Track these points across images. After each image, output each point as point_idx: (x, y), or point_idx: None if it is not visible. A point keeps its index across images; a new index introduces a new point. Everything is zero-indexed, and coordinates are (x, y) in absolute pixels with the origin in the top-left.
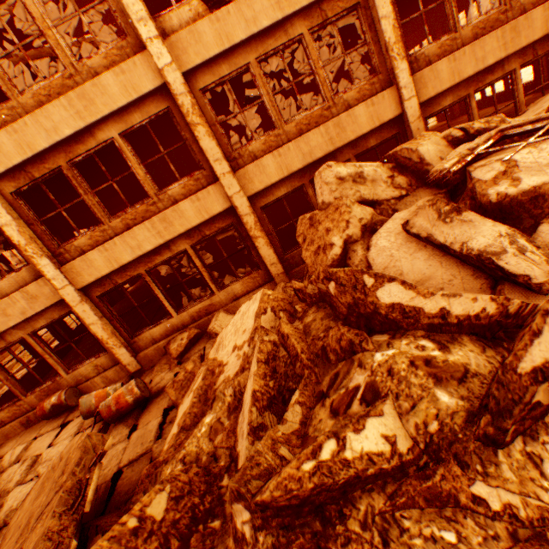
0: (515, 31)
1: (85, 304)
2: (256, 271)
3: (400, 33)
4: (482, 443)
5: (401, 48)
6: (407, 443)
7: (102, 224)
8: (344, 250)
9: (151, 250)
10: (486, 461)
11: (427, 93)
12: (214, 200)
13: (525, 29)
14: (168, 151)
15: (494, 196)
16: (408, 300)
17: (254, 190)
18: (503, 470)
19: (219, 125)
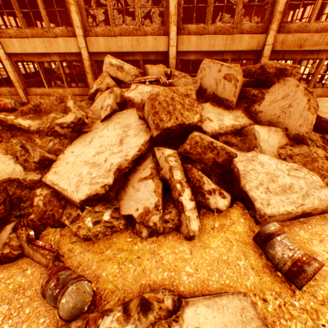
0: (233, 40)
1: (8, 61)
2: (87, 88)
3: (180, 11)
4: (46, 134)
5: (176, 19)
6: (35, 129)
7: (22, 29)
8: (96, 92)
9: (41, 53)
10: (44, 137)
11: (183, 48)
12: (74, 45)
13: (238, 42)
14: (58, 10)
15: (123, 94)
16: (72, 107)
17: (92, 51)
18: (44, 139)
19: (84, 10)
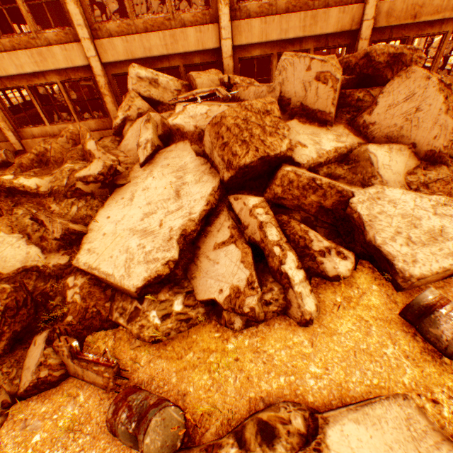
0: (314, 19)
1: None
2: (107, 118)
3: None
4: (64, 196)
5: None
6: (46, 190)
7: None
8: (124, 123)
9: (31, 73)
10: (62, 200)
11: (241, 40)
12: (78, 55)
13: (322, 21)
14: (46, 1)
15: (166, 122)
16: (94, 150)
17: (107, 60)
18: (63, 204)
19: None
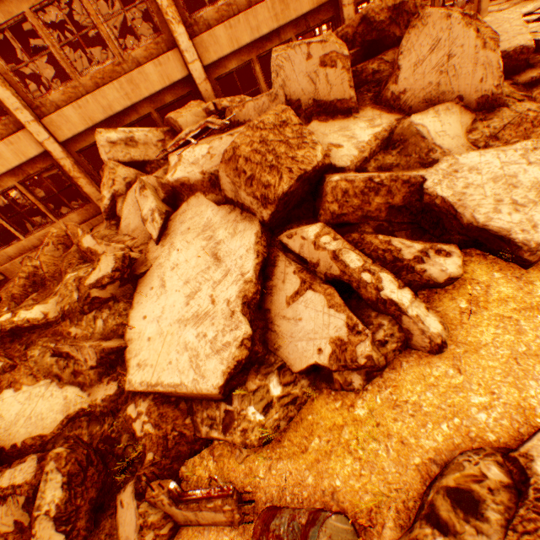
0: (284, 3)
1: None
2: (89, 205)
3: None
4: (81, 313)
5: (176, 12)
6: (56, 314)
7: None
8: (114, 201)
9: None
10: (80, 319)
11: (211, 57)
12: (28, 144)
13: (294, 2)
14: None
15: (165, 180)
16: (94, 246)
17: (65, 138)
18: (83, 322)
19: (12, 74)
